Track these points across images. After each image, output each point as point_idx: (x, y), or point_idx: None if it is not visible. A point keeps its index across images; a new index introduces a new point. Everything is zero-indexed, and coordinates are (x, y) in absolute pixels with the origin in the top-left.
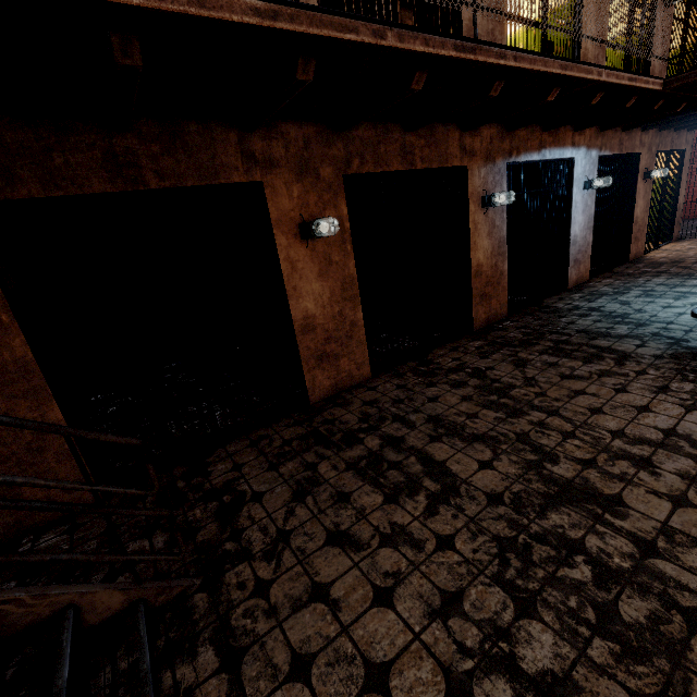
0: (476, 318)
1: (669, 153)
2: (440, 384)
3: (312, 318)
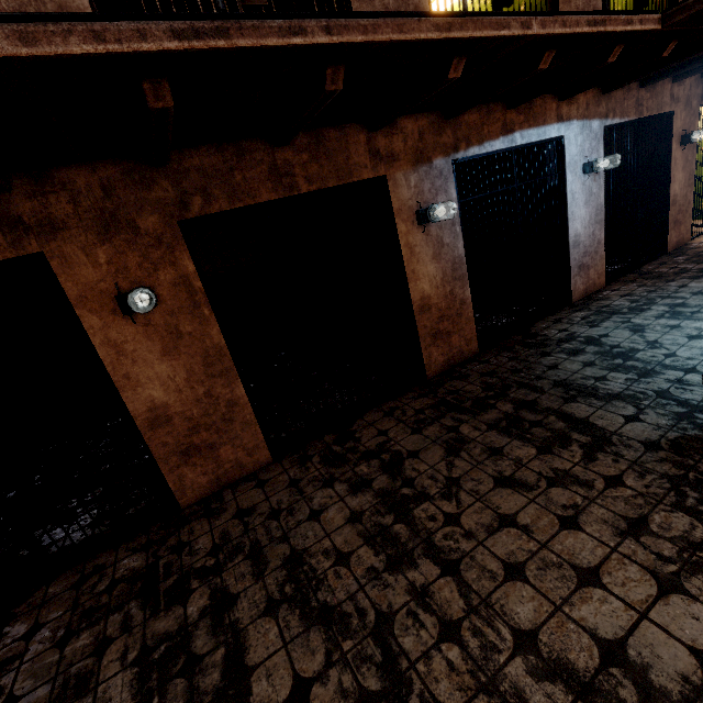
0: (429, 363)
1: None
2: (338, 484)
3: (163, 408)
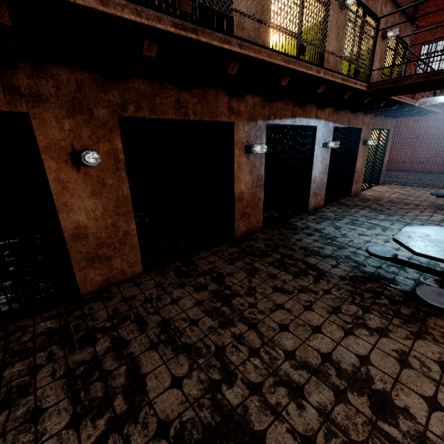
0: (237, 229)
1: (380, 130)
2: (187, 286)
3: (83, 228)
